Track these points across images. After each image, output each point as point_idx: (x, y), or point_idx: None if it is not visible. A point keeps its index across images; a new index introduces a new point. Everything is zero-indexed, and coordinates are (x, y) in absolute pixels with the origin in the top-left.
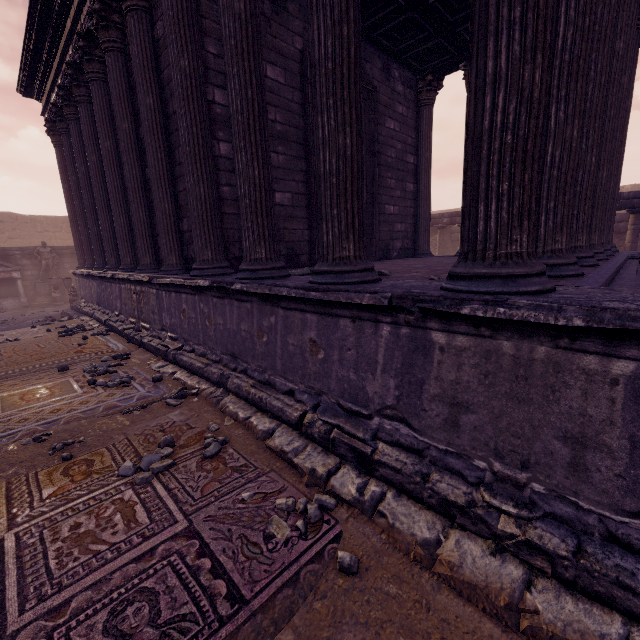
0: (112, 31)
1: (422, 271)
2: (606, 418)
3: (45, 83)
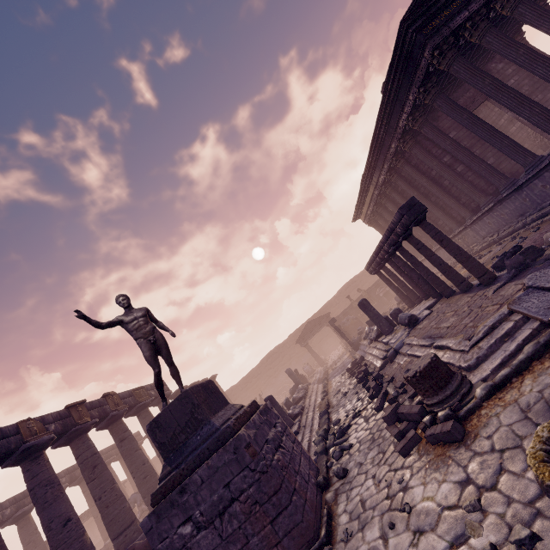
0: (394, 175)
1: None
2: None
3: (362, 211)
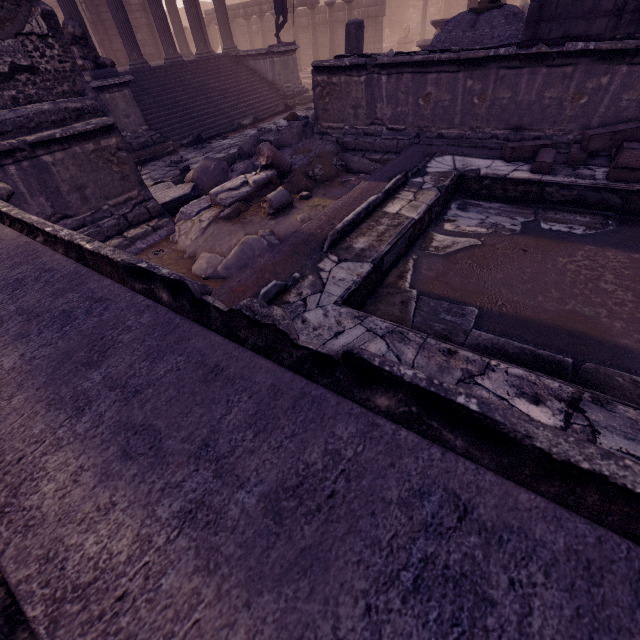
0: None
1: None
2: None
3: None
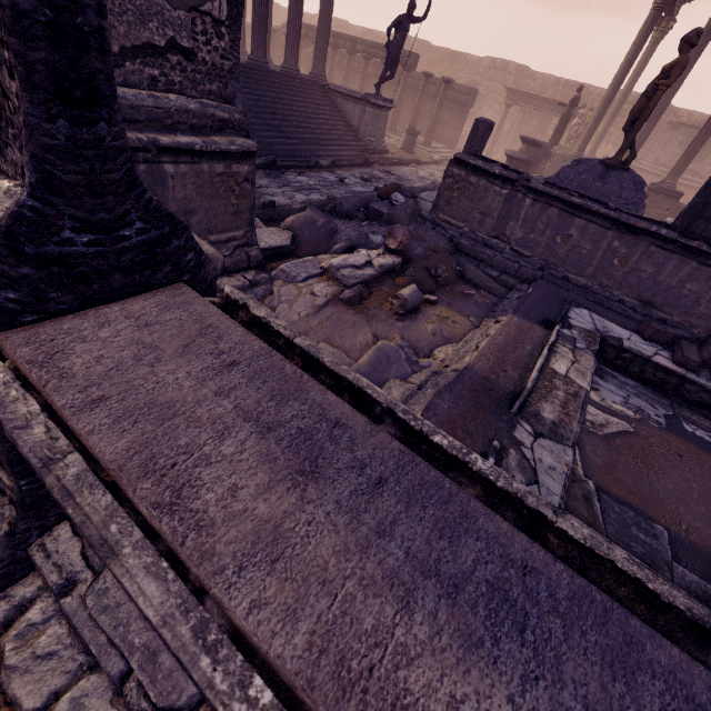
0: None
1: None
2: None
3: None
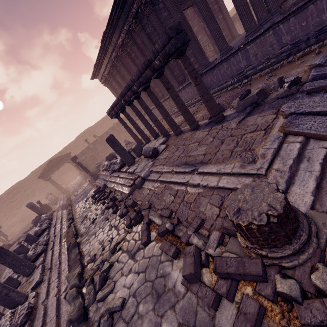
0: (131, 40)
1: (240, 41)
2: (272, 40)
3: (100, 70)
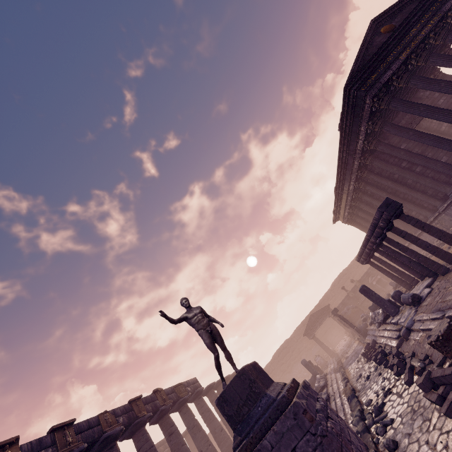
0: (362, 183)
1: None
2: None
3: (339, 214)
